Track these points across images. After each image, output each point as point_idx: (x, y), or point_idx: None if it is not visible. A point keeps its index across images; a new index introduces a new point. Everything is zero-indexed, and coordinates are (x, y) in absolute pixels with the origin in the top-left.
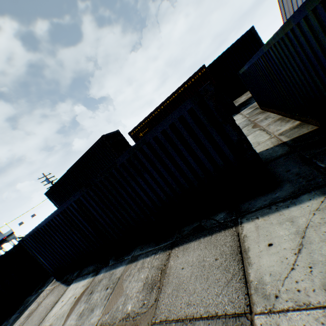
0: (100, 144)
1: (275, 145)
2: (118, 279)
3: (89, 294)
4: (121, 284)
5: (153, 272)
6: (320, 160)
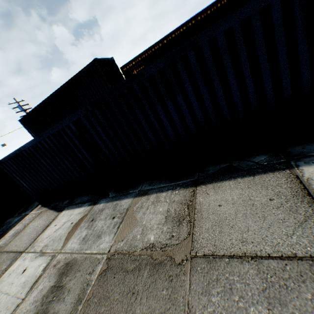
0: (90, 70)
1: None
2: (127, 211)
3: (91, 221)
4: (132, 215)
5: (176, 207)
6: None
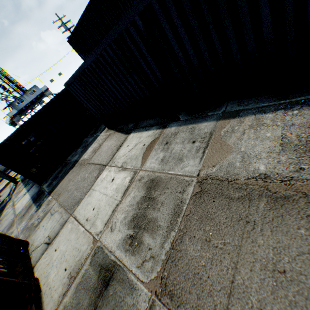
0: None
1: None
2: (211, 135)
3: (165, 144)
4: (221, 140)
5: (299, 132)
6: None
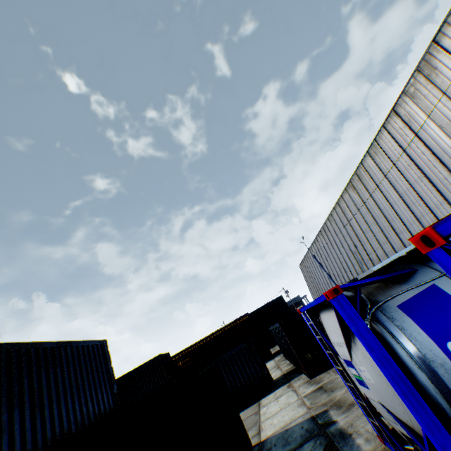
0: (153, 362)
1: (281, 375)
2: None
3: None
4: None
5: None
6: (289, 377)
